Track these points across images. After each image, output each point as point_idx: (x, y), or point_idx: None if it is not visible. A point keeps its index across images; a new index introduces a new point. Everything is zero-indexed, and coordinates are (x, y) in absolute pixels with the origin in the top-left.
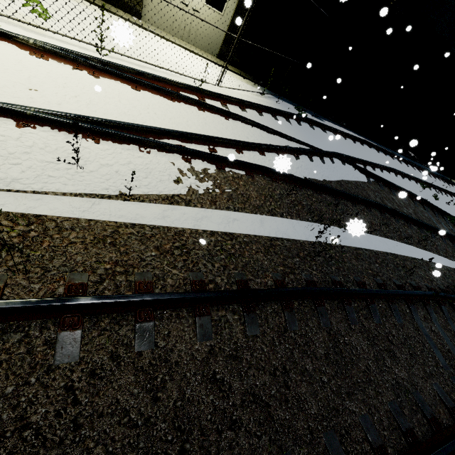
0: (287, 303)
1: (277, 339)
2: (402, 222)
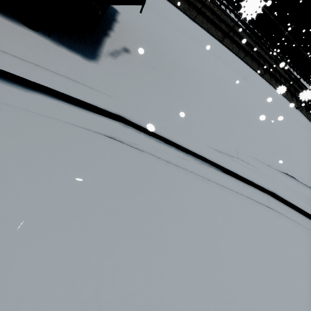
0: (196, 0)
1: (192, 0)
2: (252, 41)
